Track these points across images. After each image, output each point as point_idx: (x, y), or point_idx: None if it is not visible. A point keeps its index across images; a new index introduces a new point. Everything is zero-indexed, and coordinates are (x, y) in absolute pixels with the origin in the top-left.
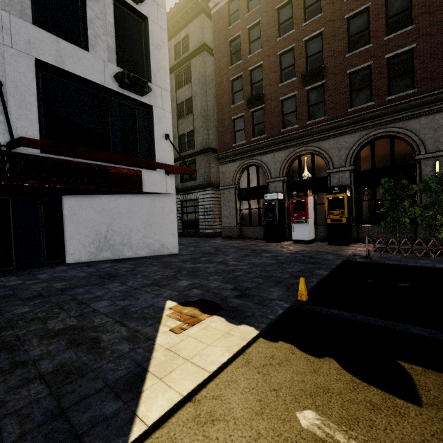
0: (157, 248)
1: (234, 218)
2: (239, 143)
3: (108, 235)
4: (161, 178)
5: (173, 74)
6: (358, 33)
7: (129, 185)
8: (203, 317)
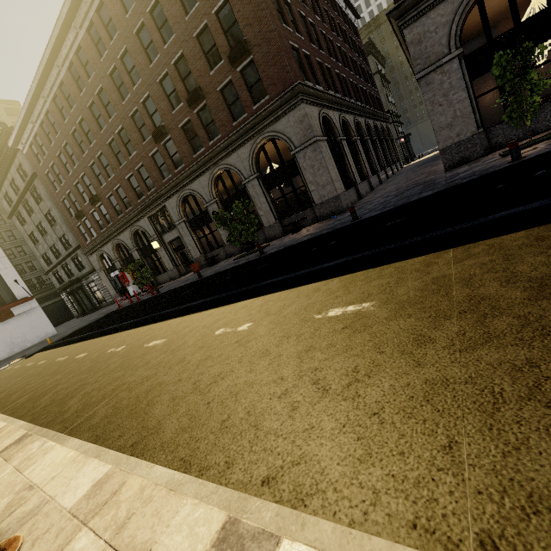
0: (44, 336)
1: (113, 289)
2: (88, 242)
3: (13, 341)
4: (25, 303)
5: (29, 193)
6: (99, 174)
7: (5, 317)
8: (17, 360)
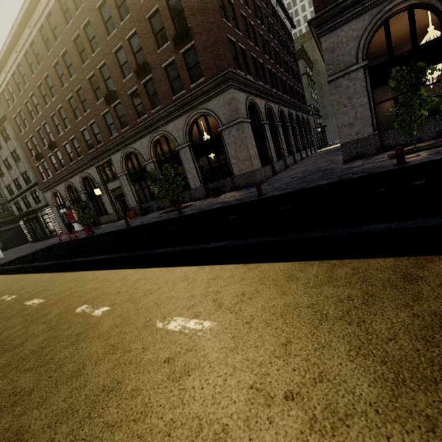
0: None
1: (62, 223)
2: (45, 180)
3: None
4: None
5: None
6: (59, 124)
7: None
8: None
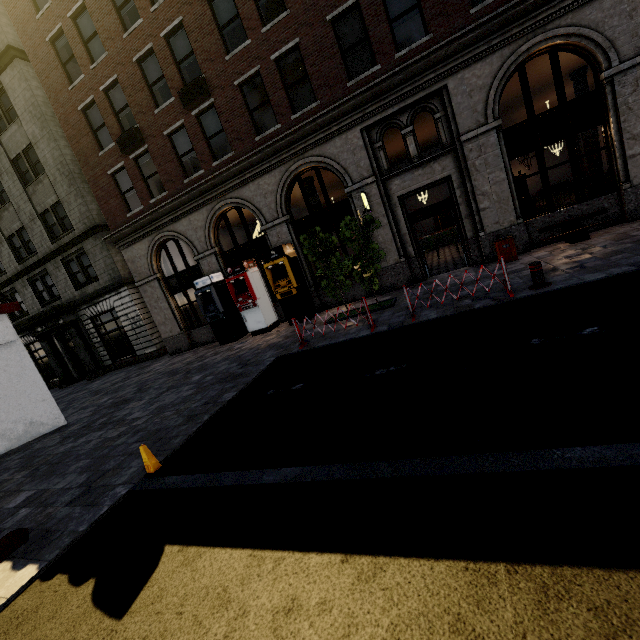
0: (23, 432)
1: (174, 322)
2: (135, 211)
3: None
4: None
5: None
6: (229, 23)
7: None
8: None
